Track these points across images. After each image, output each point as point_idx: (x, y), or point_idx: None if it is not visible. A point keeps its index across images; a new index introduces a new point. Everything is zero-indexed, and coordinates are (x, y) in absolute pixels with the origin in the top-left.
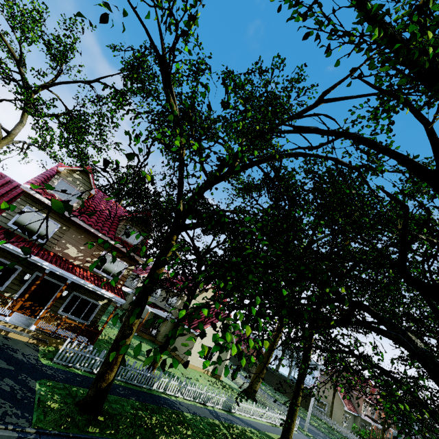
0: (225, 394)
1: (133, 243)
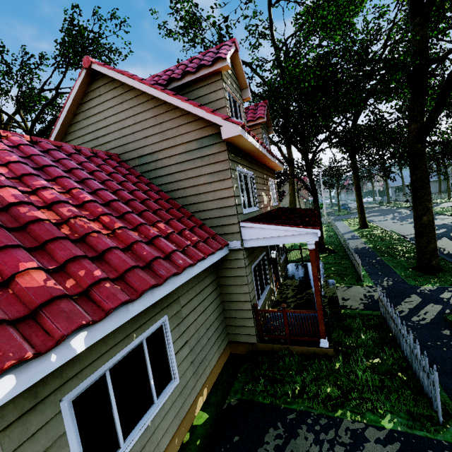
0: None
1: None
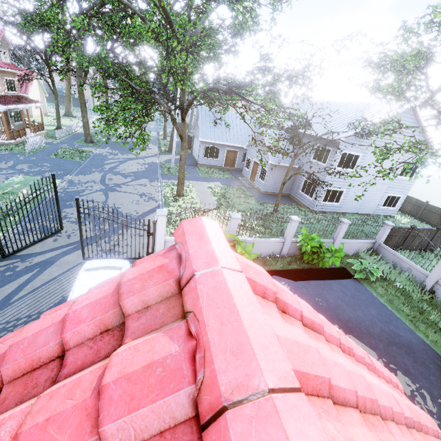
0: (70, 121)
1: (8, 62)
